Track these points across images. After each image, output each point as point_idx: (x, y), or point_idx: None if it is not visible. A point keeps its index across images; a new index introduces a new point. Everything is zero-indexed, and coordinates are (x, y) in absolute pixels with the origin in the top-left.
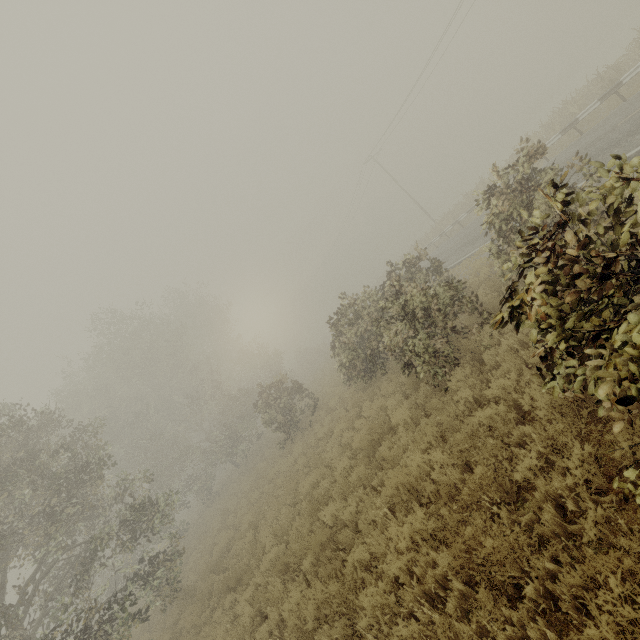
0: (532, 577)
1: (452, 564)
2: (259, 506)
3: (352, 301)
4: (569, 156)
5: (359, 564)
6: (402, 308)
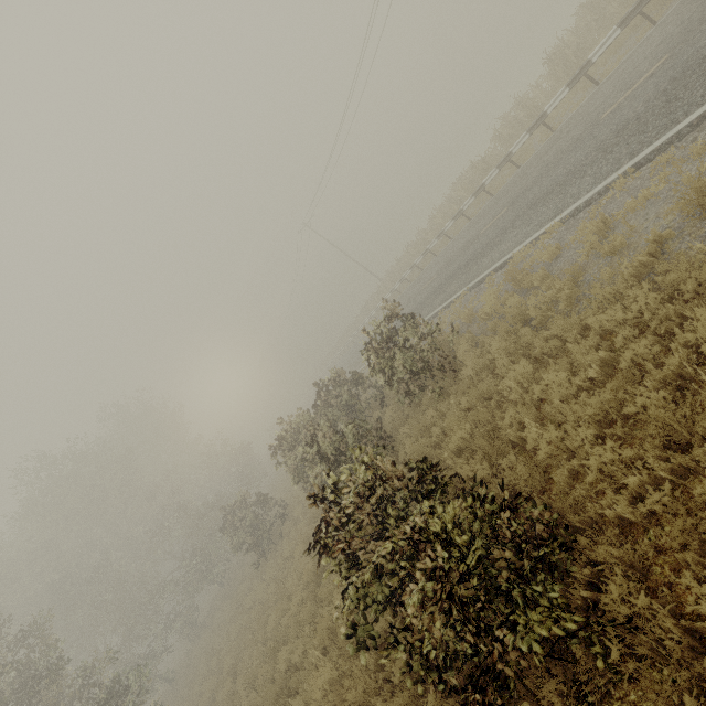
0: None
1: None
2: (238, 644)
3: (288, 426)
4: (458, 249)
5: None
6: (318, 453)
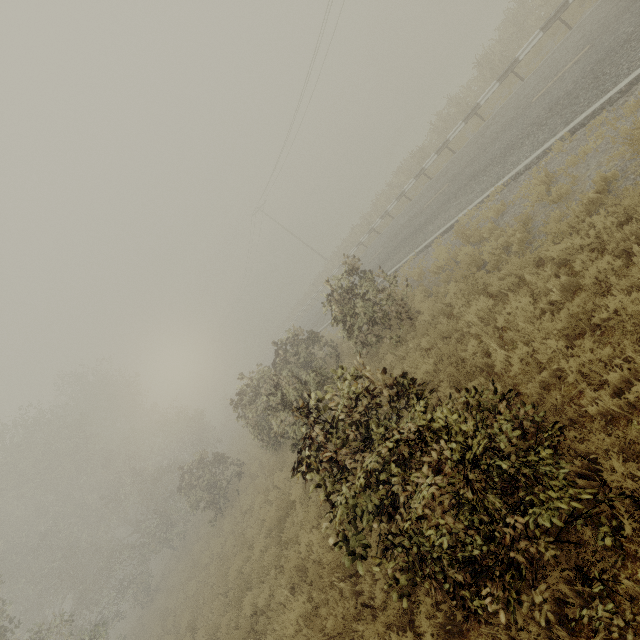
0: (356, 639)
1: None
2: (196, 600)
3: (249, 382)
4: (402, 224)
5: None
6: (282, 400)
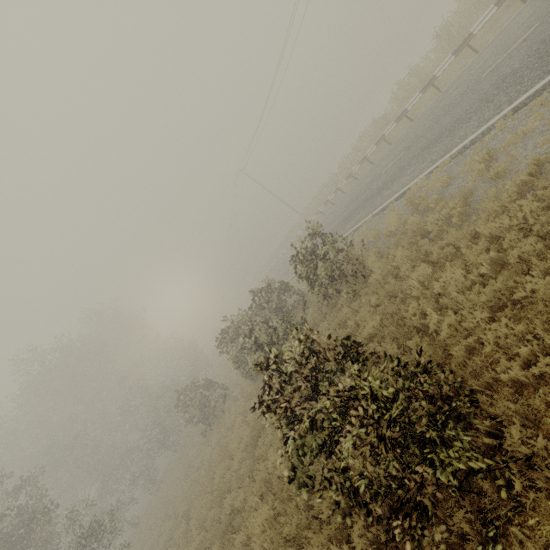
0: (306, 544)
1: (273, 544)
2: (190, 495)
3: (230, 324)
4: (363, 186)
5: (242, 544)
6: (255, 342)
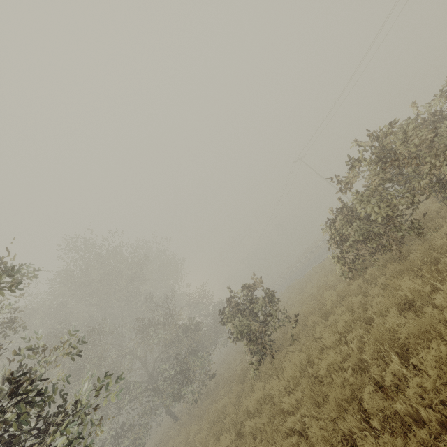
0: None
1: None
2: None
3: (380, 133)
4: None
5: None
6: None
